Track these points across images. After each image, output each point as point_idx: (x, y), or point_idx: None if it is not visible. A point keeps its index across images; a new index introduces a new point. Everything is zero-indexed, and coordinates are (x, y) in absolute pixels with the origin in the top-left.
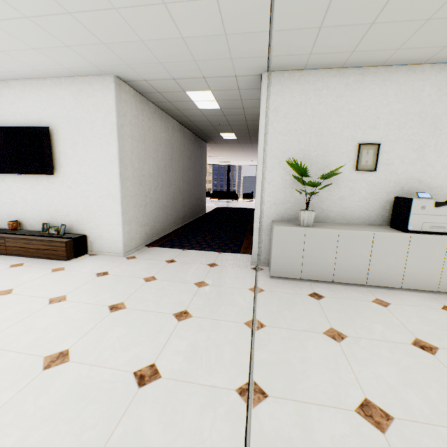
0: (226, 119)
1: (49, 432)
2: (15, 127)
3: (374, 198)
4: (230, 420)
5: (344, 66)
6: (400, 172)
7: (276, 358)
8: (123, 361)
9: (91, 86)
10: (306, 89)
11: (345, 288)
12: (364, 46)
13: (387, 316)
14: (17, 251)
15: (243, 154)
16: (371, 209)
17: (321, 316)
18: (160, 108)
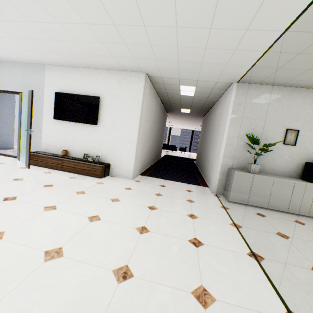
0: (192, 102)
1: (168, 261)
2: (78, 94)
3: (292, 161)
4: (252, 266)
5: (282, 85)
6: (309, 148)
7: (257, 242)
8: (178, 235)
9: (130, 77)
10: (259, 95)
11: (275, 212)
12: (299, 78)
13: (306, 229)
14: (68, 169)
15: (185, 122)
16: (290, 167)
17: (270, 225)
18: (156, 91)
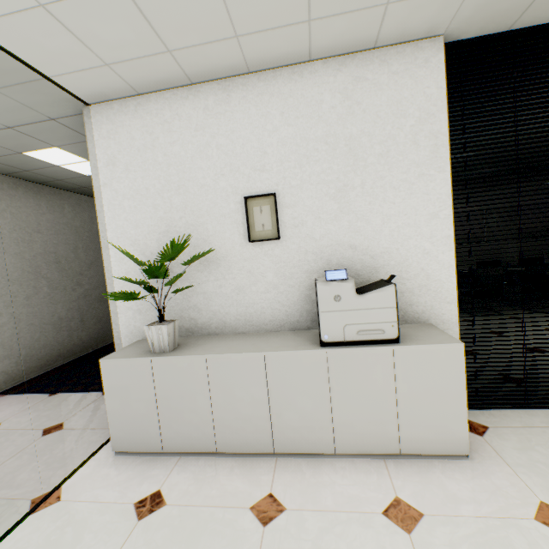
0: None
1: None
2: None
3: (289, 284)
4: None
5: (194, 81)
6: (319, 235)
7: None
8: None
9: None
10: (150, 124)
11: (235, 465)
12: (174, 37)
13: None
14: None
15: None
16: (289, 302)
17: None
18: (31, 181)
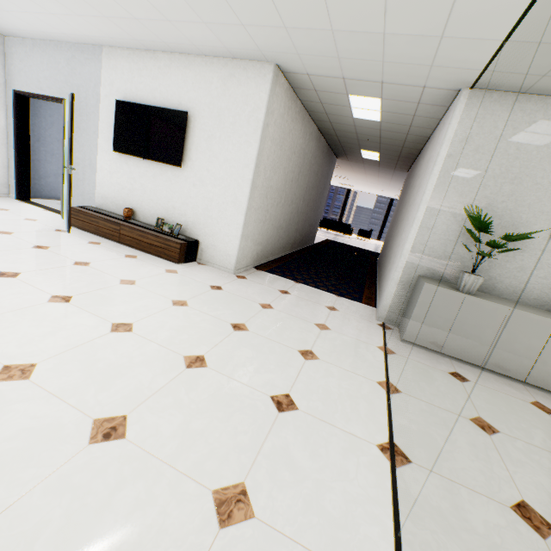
0: (379, 135)
1: (207, 424)
2: (153, 106)
3: None
4: (375, 471)
5: None
6: None
7: (416, 428)
8: (257, 382)
9: (245, 72)
10: (518, 120)
11: (495, 377)
12: None
13: None
14: (129, 241)
15: (375, 180)
16: None
17: (466, 401)
18: (305, 108)
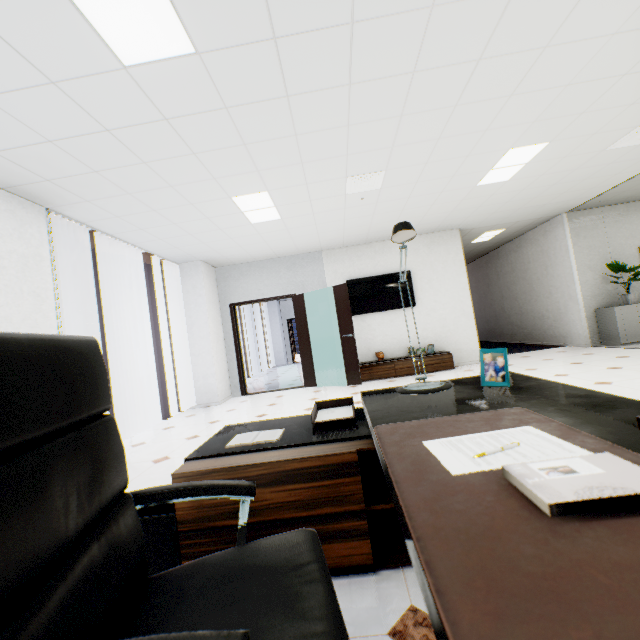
0: (473, 249)
1: None
2: (380, 275)
3: None
4: None
5: (615, 204)
6: None
7: None
8: None
9: (441, 238)
10: (594, 220)
11: None
12: (638, 194)
13: None
14: (405, 371)
15: None
16: None
17: None
18: None
